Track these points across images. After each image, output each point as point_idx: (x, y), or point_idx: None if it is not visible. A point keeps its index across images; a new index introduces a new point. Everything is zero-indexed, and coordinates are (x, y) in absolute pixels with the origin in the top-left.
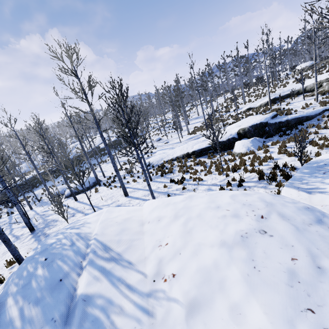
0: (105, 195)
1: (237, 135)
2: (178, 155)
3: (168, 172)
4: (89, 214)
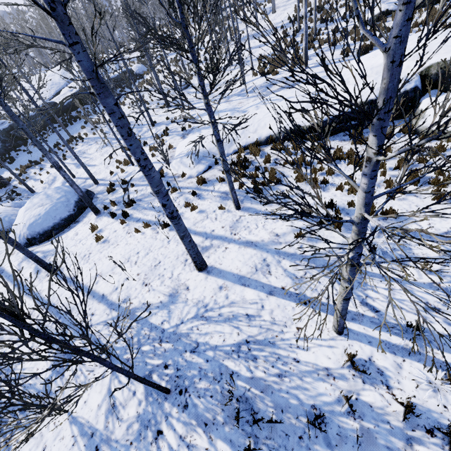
0: (132, 257)
1: (421, 81)
2: (271, 132)
3: (269, 181)
4: (121, 356)
